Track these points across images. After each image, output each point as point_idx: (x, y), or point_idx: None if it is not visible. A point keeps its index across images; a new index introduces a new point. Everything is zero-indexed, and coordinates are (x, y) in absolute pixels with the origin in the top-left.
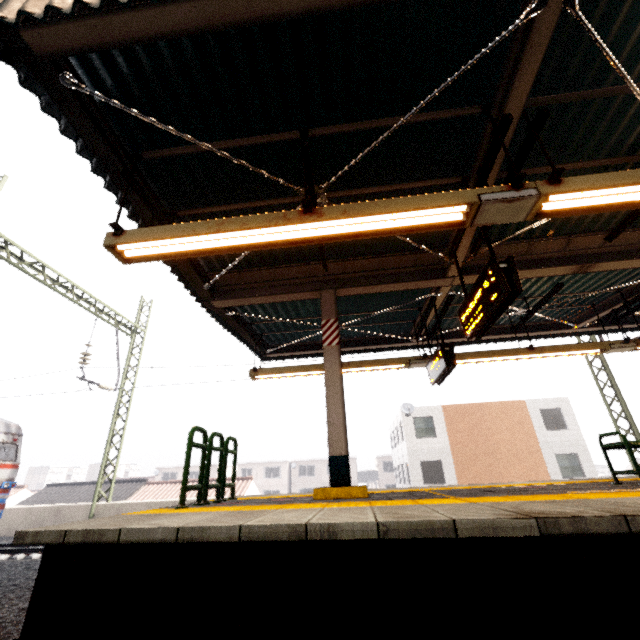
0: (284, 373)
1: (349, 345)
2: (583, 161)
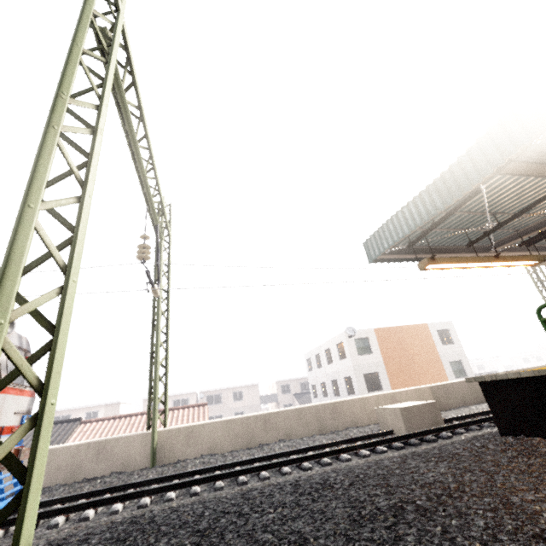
0: (458, 263)
1: (443, 252)
2: None
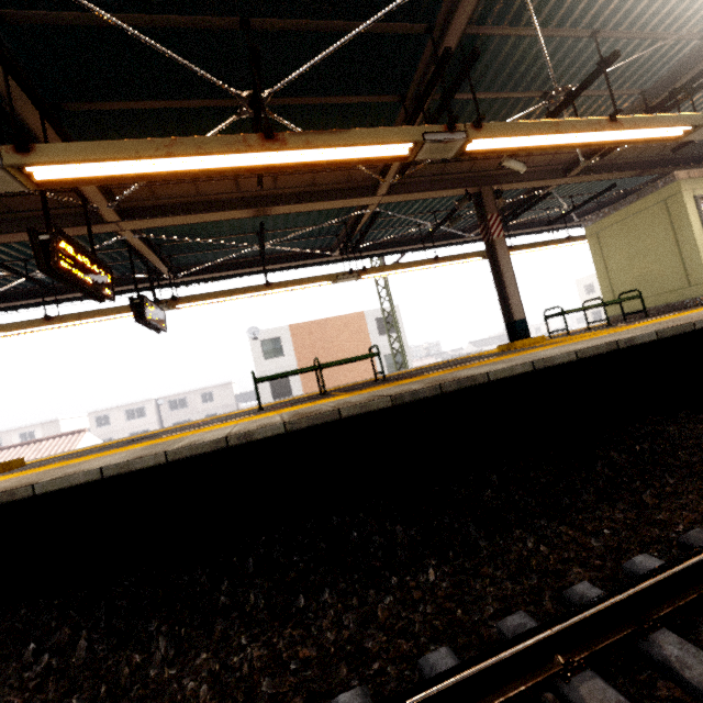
0: None
1: None
2: (169, 99)
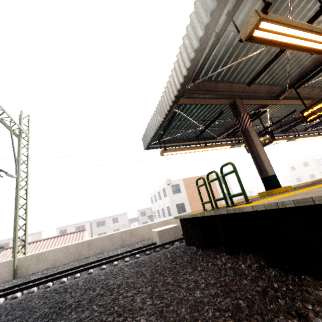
0: (181, 151)
1: (189, 141)
2: None
